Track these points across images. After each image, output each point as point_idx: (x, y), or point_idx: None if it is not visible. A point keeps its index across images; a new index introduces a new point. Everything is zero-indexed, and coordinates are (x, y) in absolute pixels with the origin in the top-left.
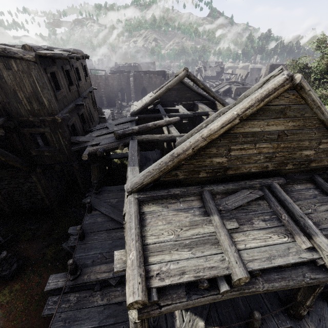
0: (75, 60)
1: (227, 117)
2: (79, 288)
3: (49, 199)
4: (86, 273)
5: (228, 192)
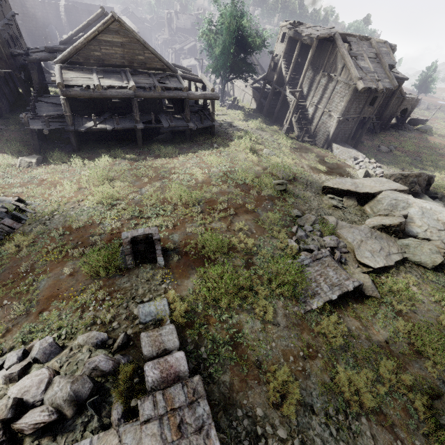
0: None
1: (93, 30)
2: (39, 119)
3: None
4: (41, 114)
5: (105, 71)
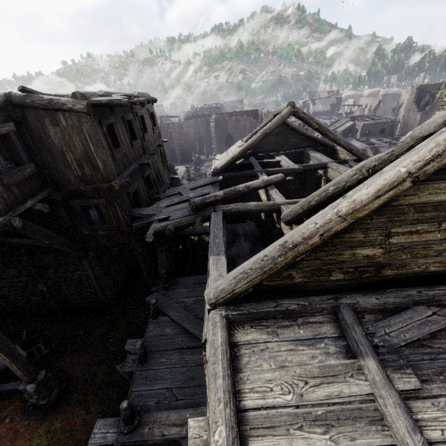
0: (139, 106)
1: (387, 178)
2: None
3: (104, 293)
4: (147, 423)
5: (386, 310)
